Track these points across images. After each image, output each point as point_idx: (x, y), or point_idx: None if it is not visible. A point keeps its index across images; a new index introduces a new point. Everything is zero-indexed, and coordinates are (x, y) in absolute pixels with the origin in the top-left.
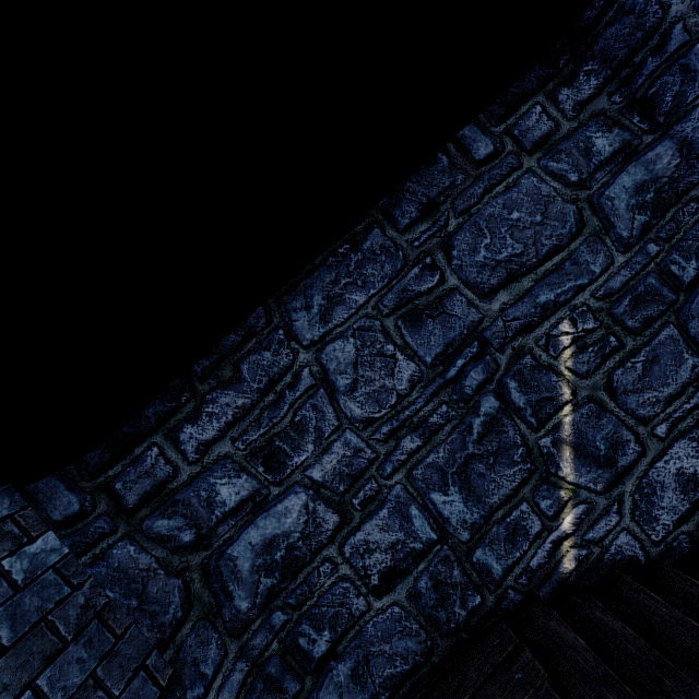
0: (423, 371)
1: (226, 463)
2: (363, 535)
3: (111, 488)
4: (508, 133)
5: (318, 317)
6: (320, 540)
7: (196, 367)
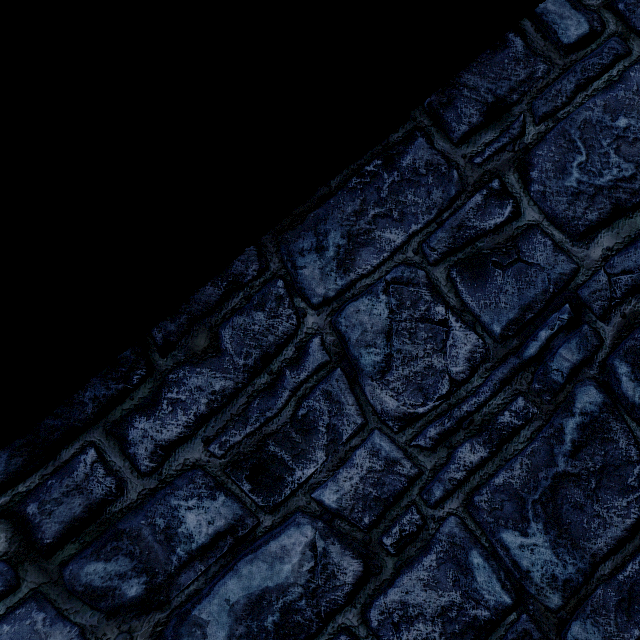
0: (488, 346)
1: (195, 476)
2: (398, 594)
3: (20, 513)
4: (609, 7)
5: (334, 263)
6: (333, 599)
7: (155, 332)
